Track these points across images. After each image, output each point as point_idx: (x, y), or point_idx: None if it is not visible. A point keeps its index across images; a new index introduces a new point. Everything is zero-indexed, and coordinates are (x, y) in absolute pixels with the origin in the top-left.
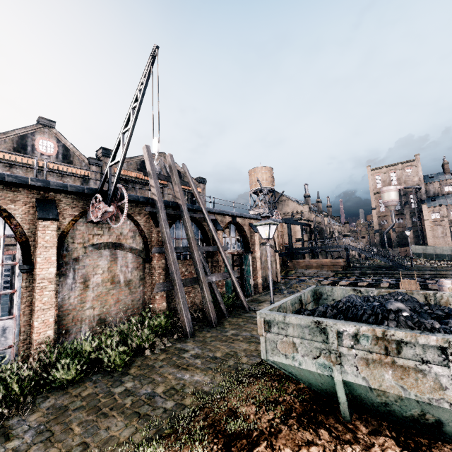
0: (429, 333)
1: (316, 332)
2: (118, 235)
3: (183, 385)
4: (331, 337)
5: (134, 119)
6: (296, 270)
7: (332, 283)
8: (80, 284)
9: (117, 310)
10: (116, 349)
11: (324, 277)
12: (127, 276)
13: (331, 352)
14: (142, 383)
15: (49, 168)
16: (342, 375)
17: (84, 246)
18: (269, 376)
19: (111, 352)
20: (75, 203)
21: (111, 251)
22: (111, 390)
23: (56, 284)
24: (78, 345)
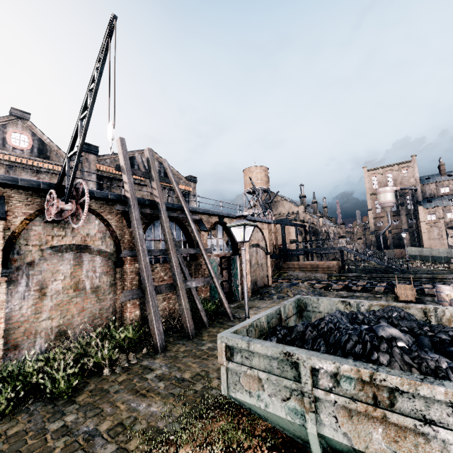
0: (435, 381)
1: (286, 367)
2: (84, 236)
3: (135, 419)
4: (304, 376)
5: (91, 103)
6: (290, 273)
7: (326, 287)
8: (35, 292)
9: (81, 320)
10: (62, 373)
11: (317, 280)
12: (94, 282)
13: (304, 394)
14: (86, 415)
15: (22, 163)
16: (317, 426)
17: (40, 249)
18: (238, 409)
19: (57, 375)
20: (31, 200)
21: (75, 254)
22: (46, 426)
23: (2, 293)
24: (21, 366)
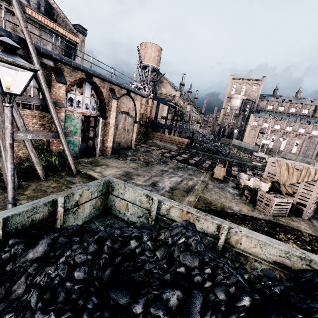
0: None
1: None
2: None
3: None
4: None
5: None
6: (153, 140)
7: (172, 156)
8: None
9: None
10: None
11: (169, 150)
12: None
13: None
14: None
15: None
16: None
17: None
18: None
19: None
20: None
21: None
22: None
23: None
24: None
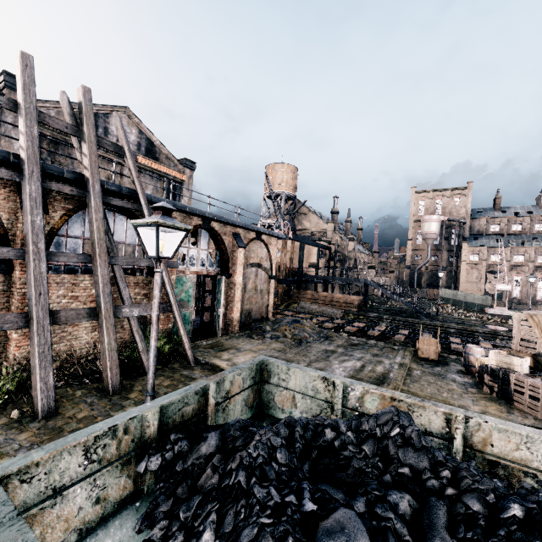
0: None
1: None
2: None
3: None
4: None
5: None
6: (300, 304)
7: (338, 327)
8: None
9: None
10: None
11: (330, 317)
12: None
13: None
14: None
15: None
16: None
17: None
18: None
19: None
20: None
21: None
22: None
23: None
24: None
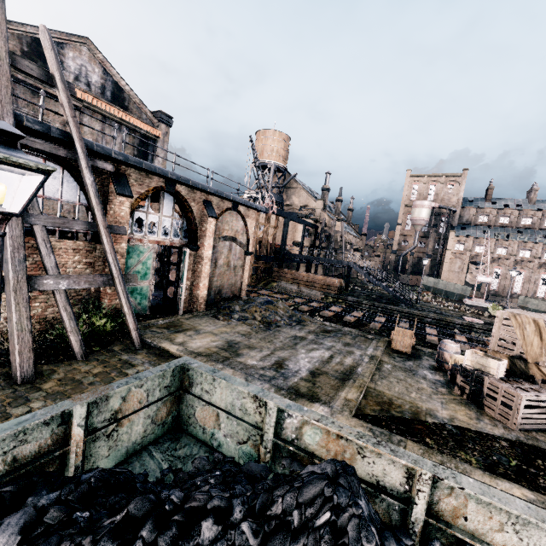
0: None
1: None
2: None
3: None
4: None
5: None
6: (279, 283)
7: (314, 311)
8: None
9: None
10: None
11: (308, 299)
12: None
13: None
14: None
15: None
16: None
17: None
18: None
19: None
20: None
21: None
22: None
23: None
24: None
